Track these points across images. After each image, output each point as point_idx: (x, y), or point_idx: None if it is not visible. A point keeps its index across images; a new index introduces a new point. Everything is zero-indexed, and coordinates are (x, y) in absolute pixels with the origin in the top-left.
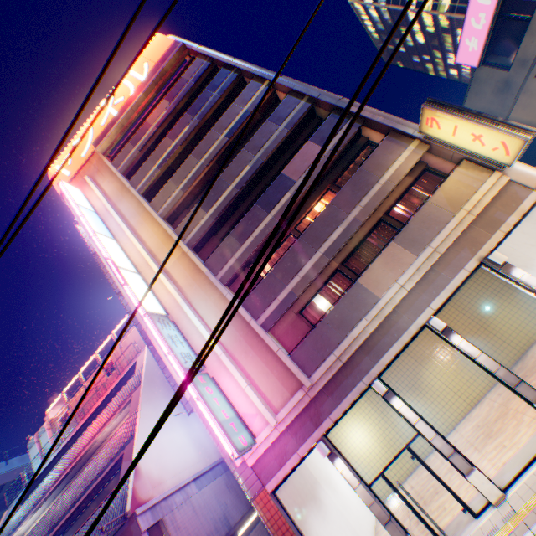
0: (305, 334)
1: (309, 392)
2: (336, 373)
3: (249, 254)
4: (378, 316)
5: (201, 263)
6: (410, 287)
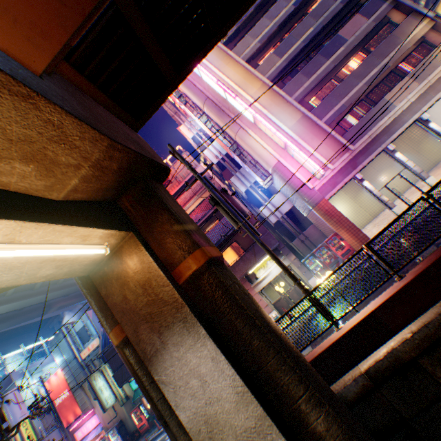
0: (340, 134)
1: (351, 154)
2: (366, 145)
3: (314, 85)
4: (393, 116)
5: (280, 90)
6: (412, 101)
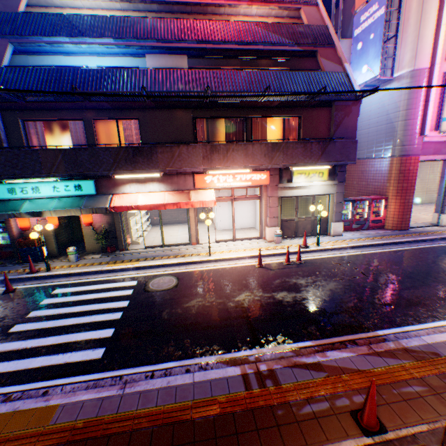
0: None
1: None
2: None
3: None
4: None
5: None
6: None
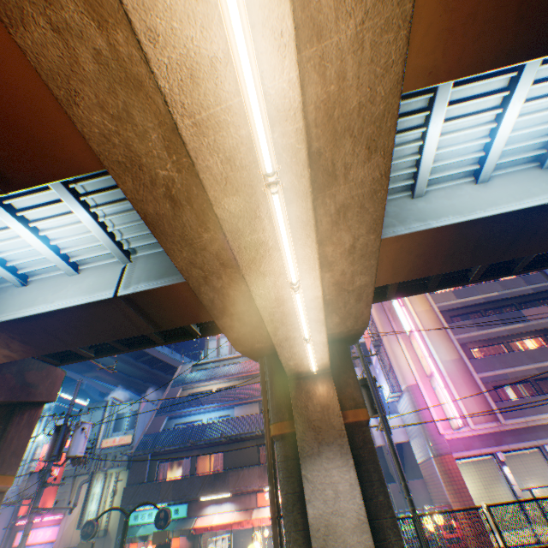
0: (493, 399)
1: (499, 426)
2: (519, 428)
3: (481, 338)
4: None
5: (445, 323)
6: None
